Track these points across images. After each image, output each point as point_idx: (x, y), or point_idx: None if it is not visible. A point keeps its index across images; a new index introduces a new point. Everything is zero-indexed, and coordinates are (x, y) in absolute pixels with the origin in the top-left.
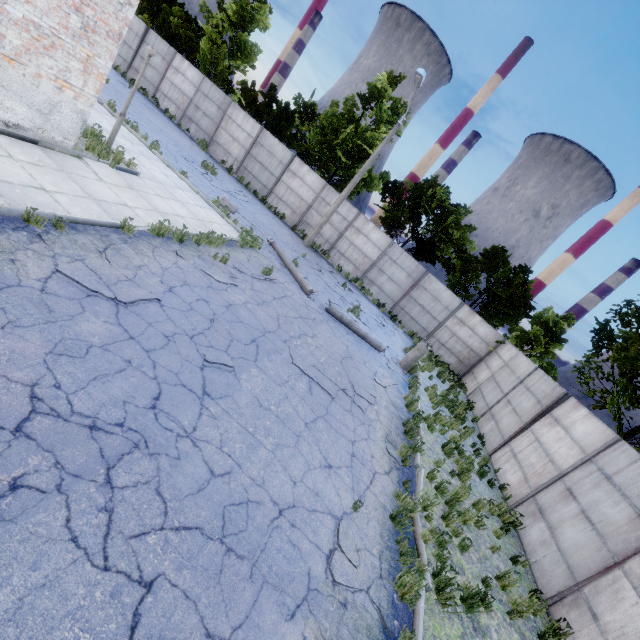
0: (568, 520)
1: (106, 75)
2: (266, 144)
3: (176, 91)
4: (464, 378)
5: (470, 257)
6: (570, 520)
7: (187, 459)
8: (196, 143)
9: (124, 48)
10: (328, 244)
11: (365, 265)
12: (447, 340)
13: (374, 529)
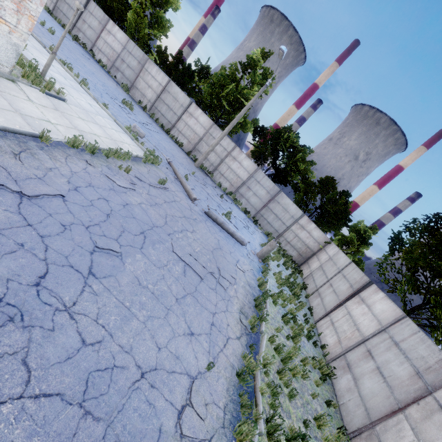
0: (367, 374)
1: (37, 17)
2: (172, 91)
3: (108, 47)
4: (302, 266)
5: (310, 182)
6: (369, 374)
7: (61, 330)
8: (120, 86)
9: (70, 12)
10: (212, 167)
11: (238, 183)
12: (292, 239)
13: (222, 385)
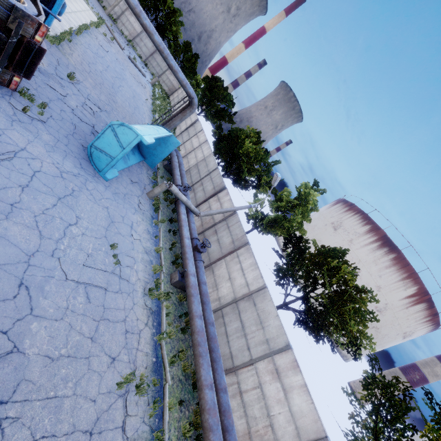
0: None
1: None
2: None
3: None
4: (170, 97)
5: (178, 44)
6: None
7: (128, 83)
8: None
9: None
10: (116, 15)
11: (134, 34)
12: (166, 80)
13: (150, 103)
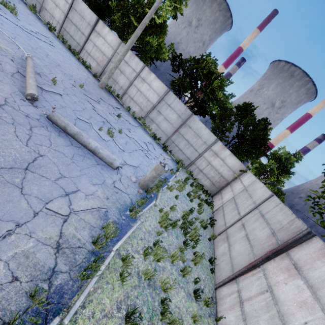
0: None
1: None
2: (78, 9)
3: None
4: (214, 197)
5: (227, 108)
6: None
7: None
8: (26, 5)
9: None
10: (122, 90)
11: (148, 107)
12: (204, 167)
13: None
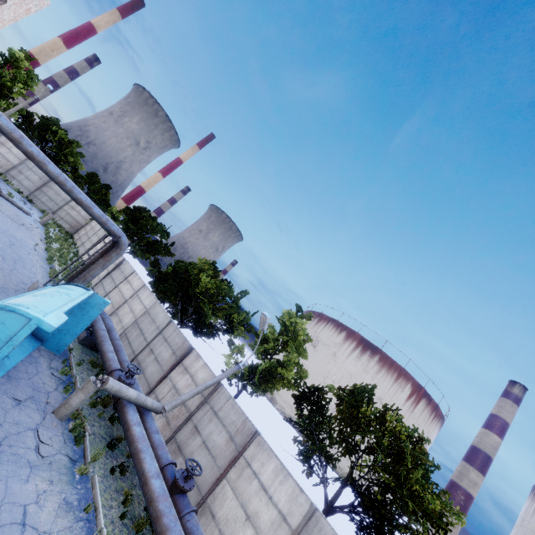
0: None
1: None
2: None
3: None
4: (74, 235)
5: (79, 175)
6: None
7: (0, 226)
8: None
9: None
10: None
11: (8, 166)
12: (65, 216)
13: (42, 249)
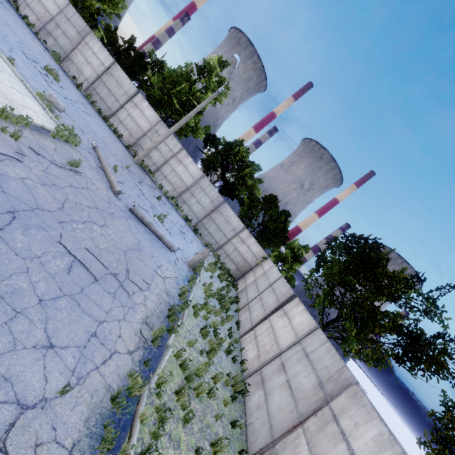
0: (278, 388)
1: None
2: (116, 75)
3: (39, 5)
4: (239, 281)
5: (255, 198)
6: (279, 388)
7: None
8: (50, 53)
9: None
10: (155, 166)
11: (181, 188)
12: (231, 252)
13: (79, 415)
